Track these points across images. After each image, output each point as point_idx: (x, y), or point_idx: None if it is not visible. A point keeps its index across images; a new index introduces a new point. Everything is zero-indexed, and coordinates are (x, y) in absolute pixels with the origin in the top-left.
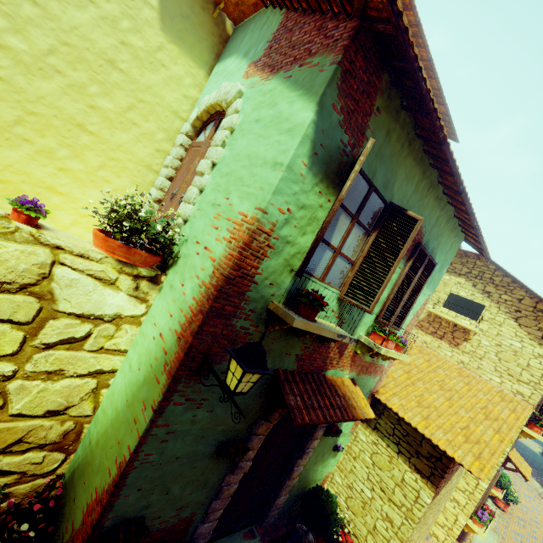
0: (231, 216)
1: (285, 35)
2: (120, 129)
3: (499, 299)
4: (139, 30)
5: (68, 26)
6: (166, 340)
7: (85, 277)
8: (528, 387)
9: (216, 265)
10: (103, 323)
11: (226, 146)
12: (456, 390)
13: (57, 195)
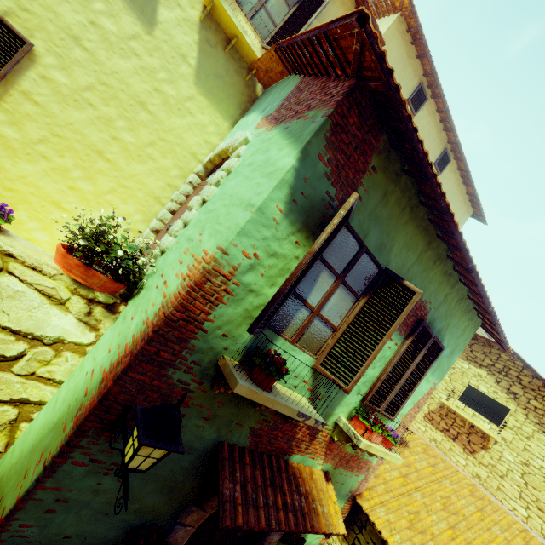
0: (196, 252)
1: (296, 94)
2: (137, 161)
3: (527, 404)
4: (174, 81)
5: (110, 70)
6: (93, 379)
7: (32, 290)
8: None
9: (165, 302)
10: (41, 345)
11: (219, 185)
12: (463, 515)
13: (60, 210)
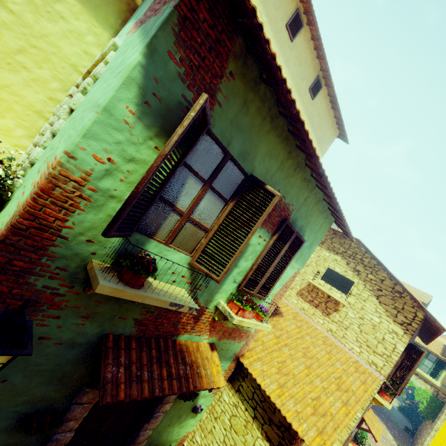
0: (50, 159)
1: None
2: (7, 69)
3: (366, 277)
4: None
5: None
6: None
7: None
8: (381, 358)
9: (15, 211)
10: None
11: (87, 93)
12: (317, 358)
13: None
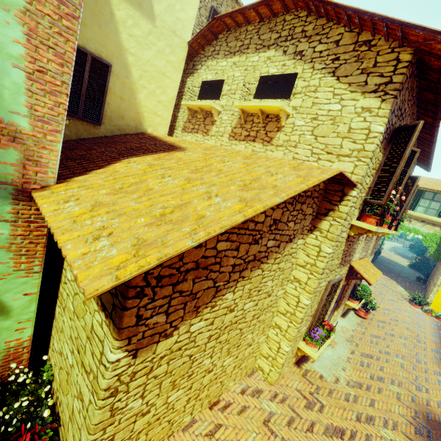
0: None
1: None
2: None
3: (313, 54)
4: None
5: None
6: None
7: None
8: (350, 160)
9: None
10: None
11: None
12: (219, 171)
13: None
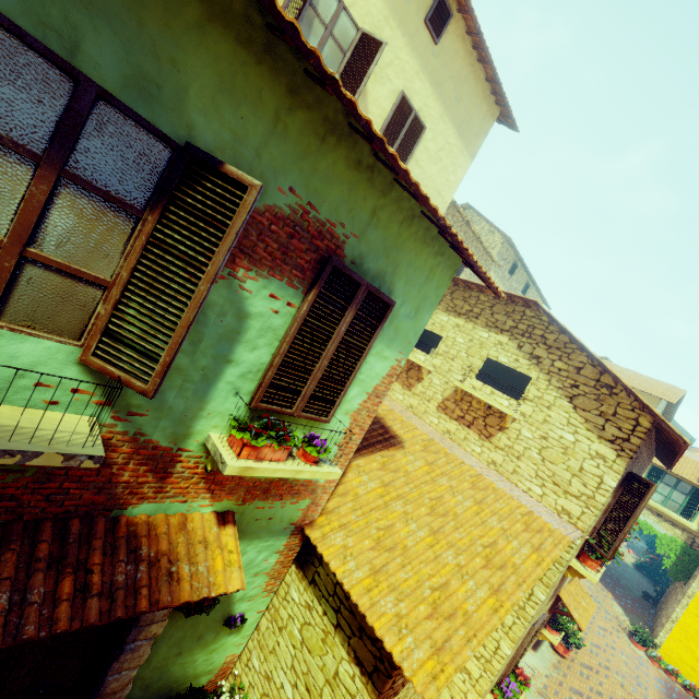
0: None
1: None
2: None
3: (551, 367)
4: None
5: None
6: None
7: None
8: (578, 503)
9: None
10: None
11: None
12: (455, 514)
13: None
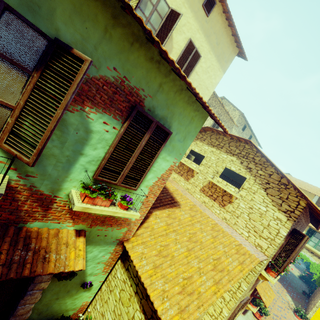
0: None
1: None
2: None
3: (256, 173)
4: None
5: None
6: None
7: None
8: (266, 242)
9: None
10: None
11: None
12: (201, 242)
13: None
